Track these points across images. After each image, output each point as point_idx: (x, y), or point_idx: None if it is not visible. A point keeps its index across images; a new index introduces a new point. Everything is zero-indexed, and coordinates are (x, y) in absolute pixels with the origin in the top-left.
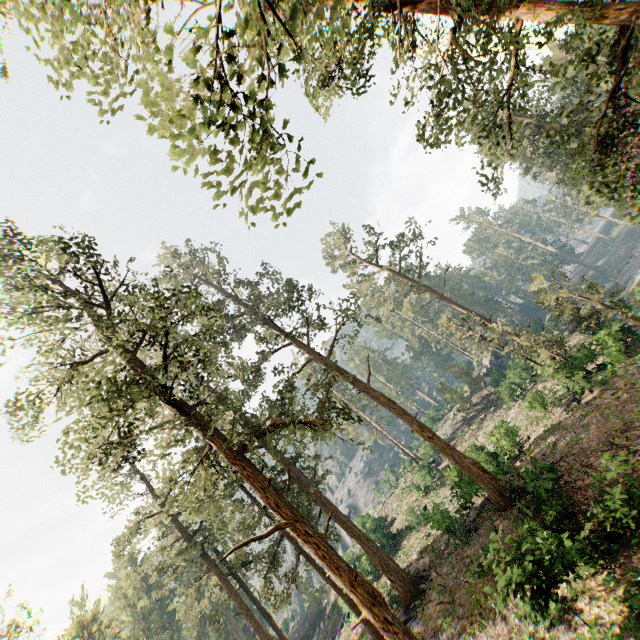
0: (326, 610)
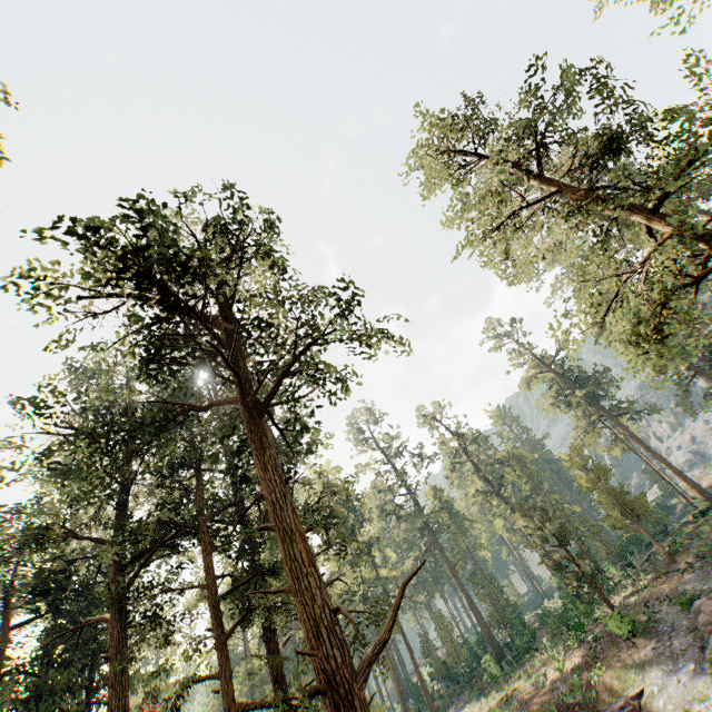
0: (675, 508)
